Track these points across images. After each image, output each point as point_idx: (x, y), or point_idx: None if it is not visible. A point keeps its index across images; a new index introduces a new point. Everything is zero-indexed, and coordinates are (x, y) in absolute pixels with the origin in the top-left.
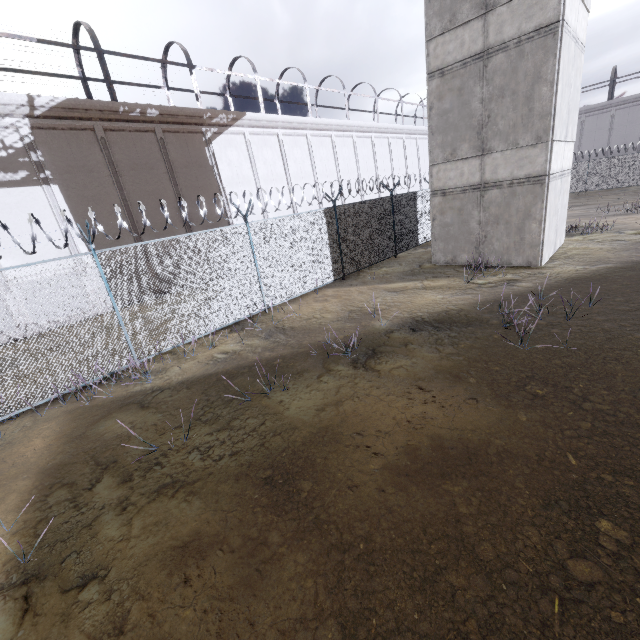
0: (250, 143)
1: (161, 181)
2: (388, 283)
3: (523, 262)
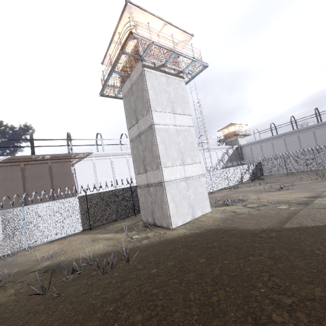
0: (95, 163)
1: (45, 181)
2: (105, 233)
3: (166, 225)
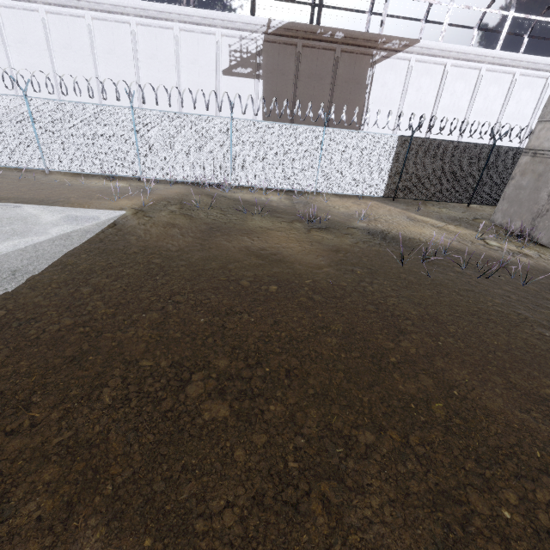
0: (411, 69)
1: (323, 90)
2: (421, 215)
3: None
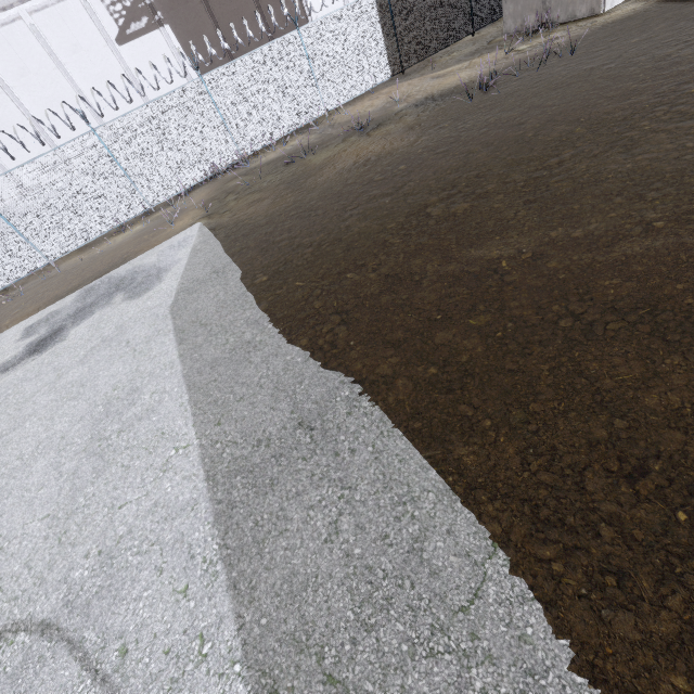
0: None
1: None
2: (441, 70)
3: (587, 11)
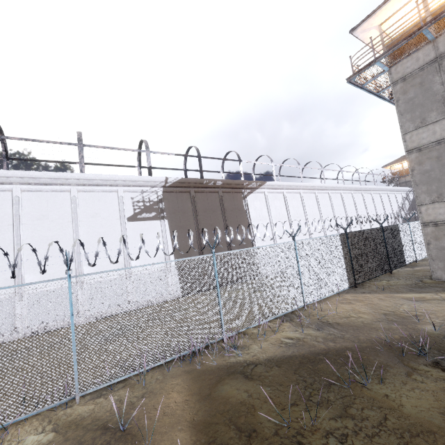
0: (267, 197)
1: (218, 218)
2: (400, 293)
3: None
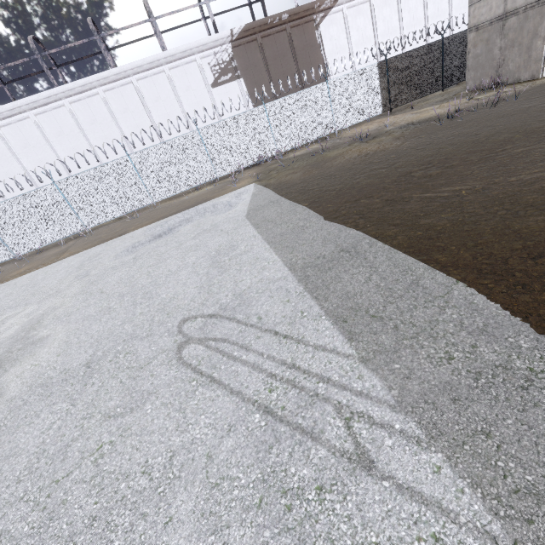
0: (346, 17)
1: (289, 64)
2: (418, 110)
3: (529, 77)
